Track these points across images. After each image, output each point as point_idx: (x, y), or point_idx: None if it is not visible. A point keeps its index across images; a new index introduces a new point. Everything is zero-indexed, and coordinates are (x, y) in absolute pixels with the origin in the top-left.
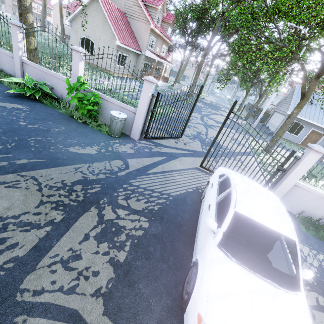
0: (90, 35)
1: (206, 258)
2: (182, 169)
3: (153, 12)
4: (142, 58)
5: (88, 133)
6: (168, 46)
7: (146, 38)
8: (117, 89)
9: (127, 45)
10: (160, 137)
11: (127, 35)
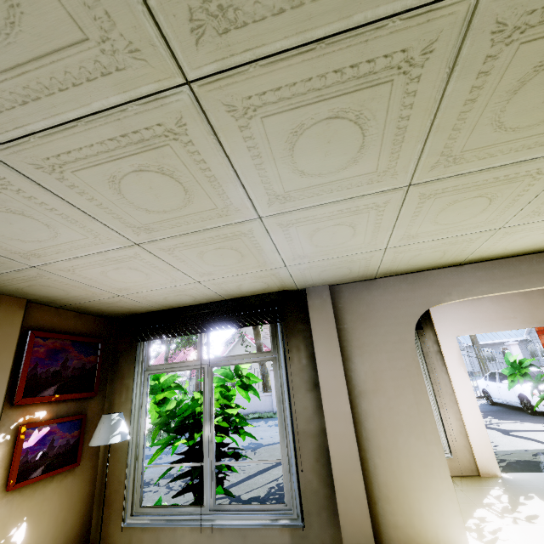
0: None
1: (518, 388)
2: None
3: None
4: None
5: None
6: None
7: None
8: None
9: None
10: None
11: None
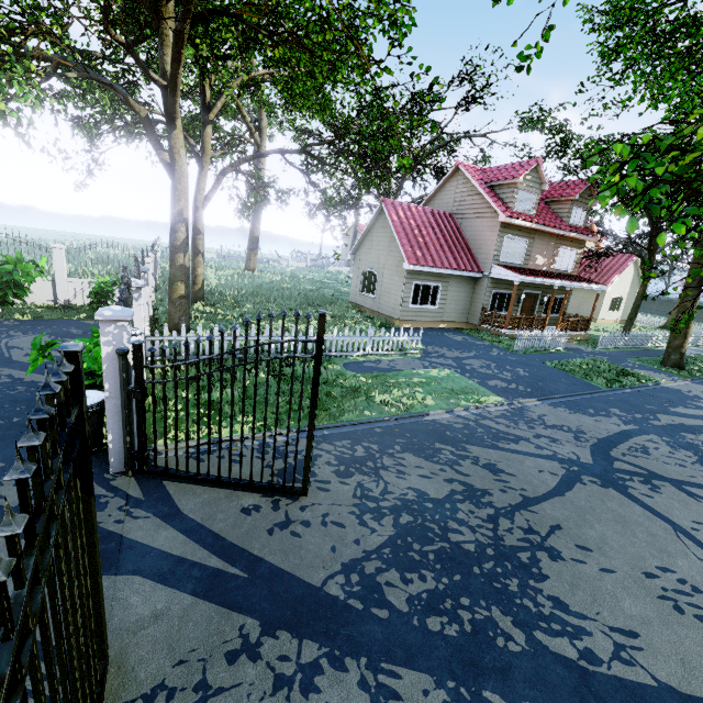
0: (374, 265)
1: None
2: None
3: (508, 193)
4: (484, 285)
5: None
6: (582, 246)
7: (491, 244)
8: (353, 350)
9: (431, 265)
10: (200, 477)
11: (442, 248)
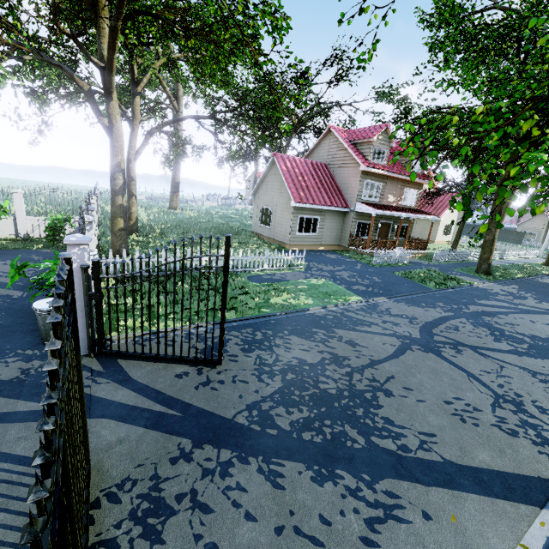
0: (269, 203)
1: None
2: (19, 455)
3: (366, 149)
4: (351, 217)
5: (15, 333)
6: (421, 188)
7: (355, 187)
8: (254, 267)
9: (312, 203)
10: (144, 355)
11: (320, 190)
